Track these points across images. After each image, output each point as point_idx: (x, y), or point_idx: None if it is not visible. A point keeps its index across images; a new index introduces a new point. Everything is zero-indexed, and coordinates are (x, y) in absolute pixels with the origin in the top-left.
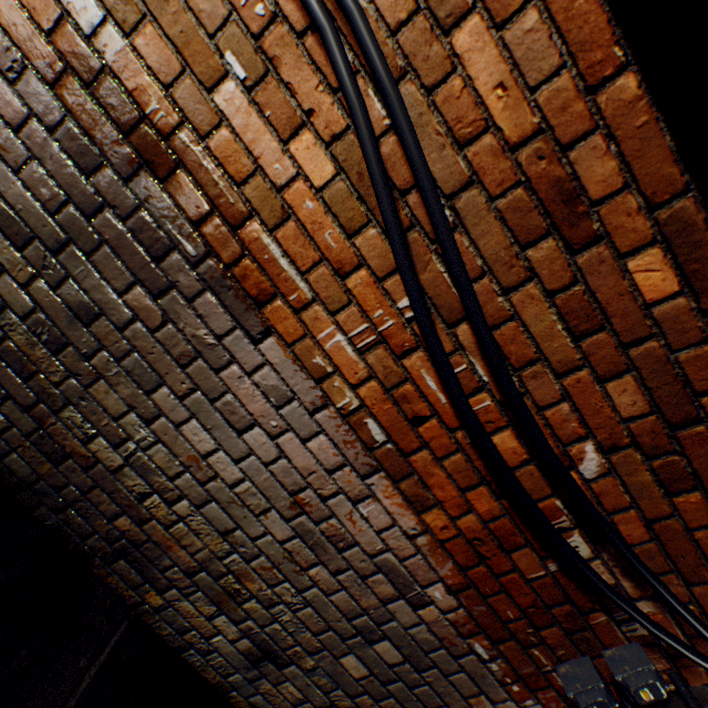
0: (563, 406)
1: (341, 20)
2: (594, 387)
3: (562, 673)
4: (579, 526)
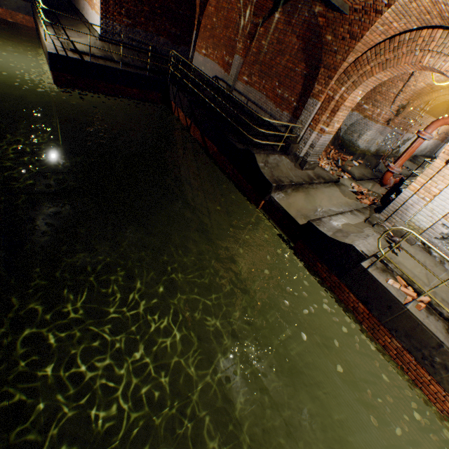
0: (447, 134)
1: (445, 132)
2: (448, 133)
3: (444, 141)
4: (446, 136)
